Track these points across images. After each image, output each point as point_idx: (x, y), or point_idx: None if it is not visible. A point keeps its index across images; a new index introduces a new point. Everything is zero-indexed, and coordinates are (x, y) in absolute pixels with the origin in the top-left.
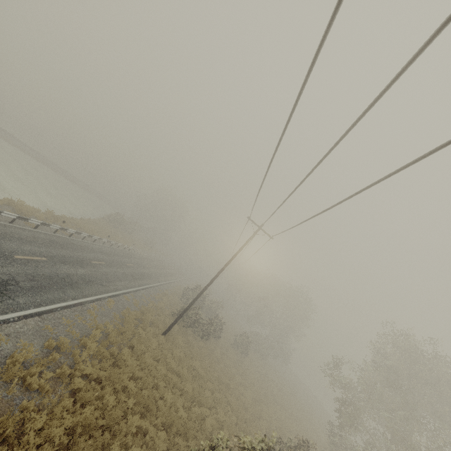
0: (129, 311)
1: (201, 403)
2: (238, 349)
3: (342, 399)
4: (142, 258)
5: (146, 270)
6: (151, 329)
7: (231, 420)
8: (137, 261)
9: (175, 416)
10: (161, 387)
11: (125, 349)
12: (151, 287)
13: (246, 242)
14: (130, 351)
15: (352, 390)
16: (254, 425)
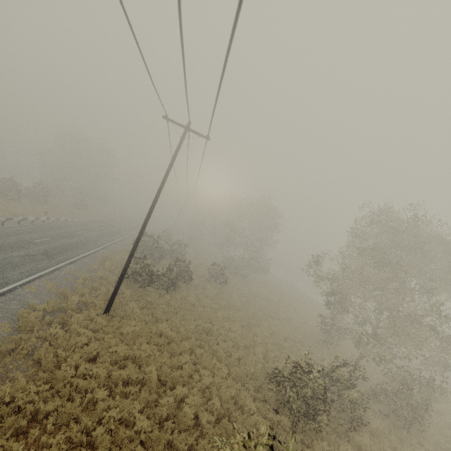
0: (34, 307)
1: (175, 380)
2: (217, 281)
3: (329, 293)
4: (69, 225)
5: (75, 239)
6: (79, 316)
7: (221, 373)
8: (58, 231)
9: (123, 447)
10: (98, 404)
11: (6, 385)
12: (85, 256)
13: (174, 155)
14: (23, 378)
15: (338, 281)
16: (249, 360)
